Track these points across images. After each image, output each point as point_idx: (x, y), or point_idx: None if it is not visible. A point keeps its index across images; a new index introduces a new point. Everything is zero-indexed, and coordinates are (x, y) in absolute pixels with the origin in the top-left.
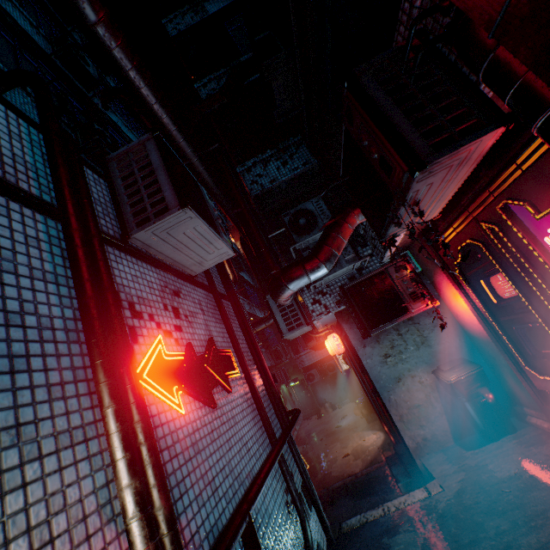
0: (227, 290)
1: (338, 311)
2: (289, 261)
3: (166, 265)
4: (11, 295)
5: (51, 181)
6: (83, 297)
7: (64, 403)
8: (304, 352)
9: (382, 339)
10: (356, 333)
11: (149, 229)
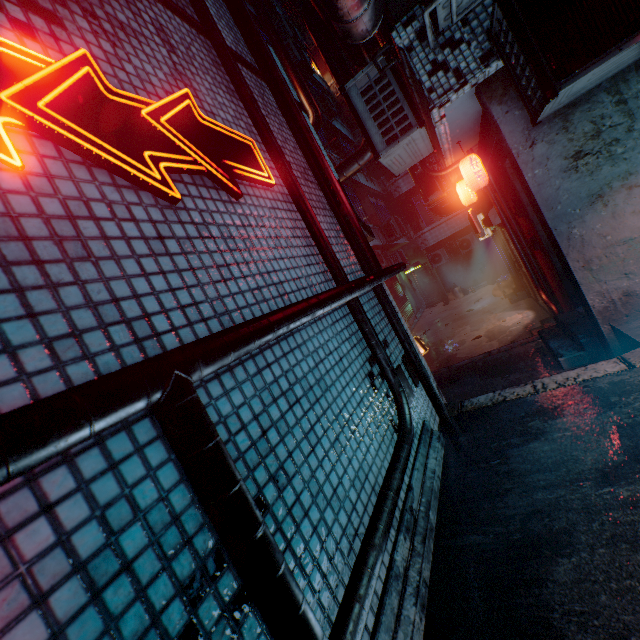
0: (254, 53)
1: (483, 81)
2: None
3: None
4: None
5: None
6: None
7: None
8: (428, 229)
9: (576, 122)
10: (517, 121)
11: None
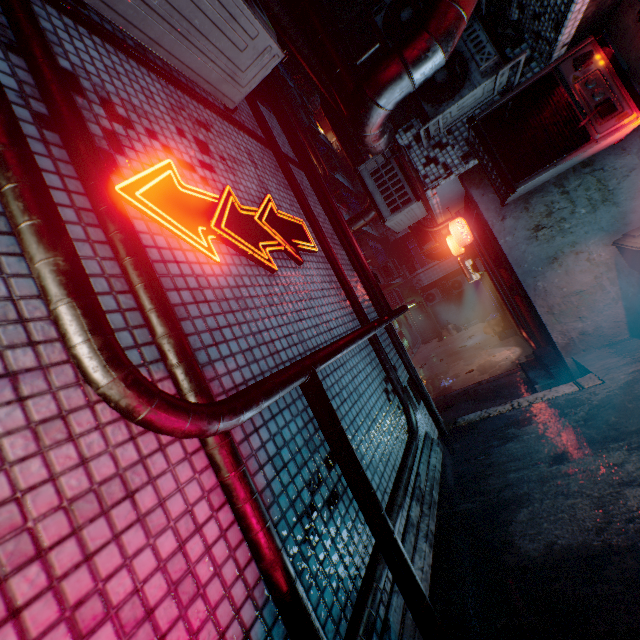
0: (296, 153)
1: (464, 172)
2: None
3: (179, 82)
4: None
5: None
6: None
7: None
8: (422, 270)
9: (534, 205)
10: (491, 202)
11: None
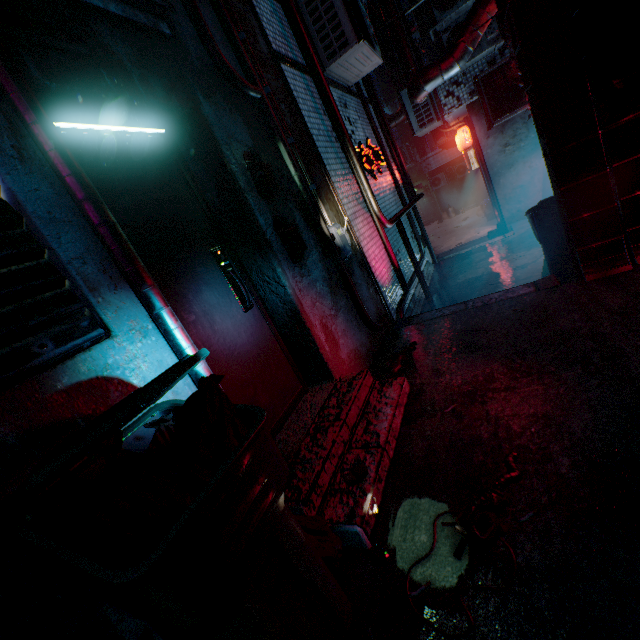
0: (368, 93)
1: (469, 103)
2: (426, 46)
3: (336, 83)
4: (314, 122)
5: (290, 42)
6: (338, 121)
7: (338, 166)
8: (432, 154)
9: (507, 130)
10: (482, 126)
11: (336, 62)
